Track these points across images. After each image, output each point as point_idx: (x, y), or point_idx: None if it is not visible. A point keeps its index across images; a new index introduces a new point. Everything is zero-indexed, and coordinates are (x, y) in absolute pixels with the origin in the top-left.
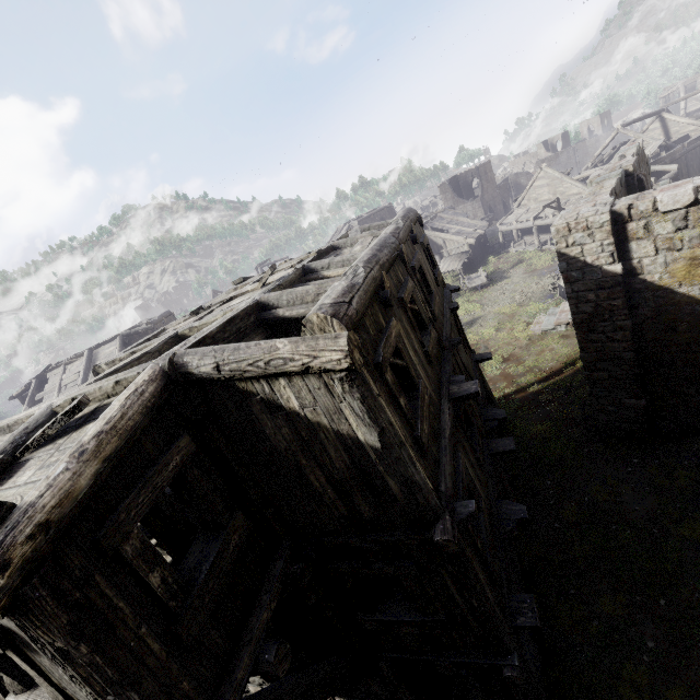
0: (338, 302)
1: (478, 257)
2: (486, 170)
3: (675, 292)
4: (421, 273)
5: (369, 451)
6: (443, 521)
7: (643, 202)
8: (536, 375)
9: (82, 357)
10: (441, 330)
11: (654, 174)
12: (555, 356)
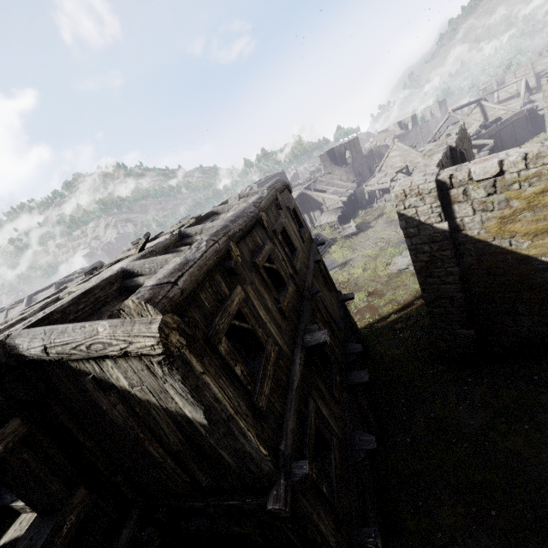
0: (161, 283)
1: (350, 211)
2: (355, 144)
3: (491, 244)
4: (285, 234)
5: (198, 426)
6: (277, 486)
7: (461, 173)
8: (393, 307)
9: (22, 302)
10: (303, 282)
11: (477, 146)
12: (407, 290)
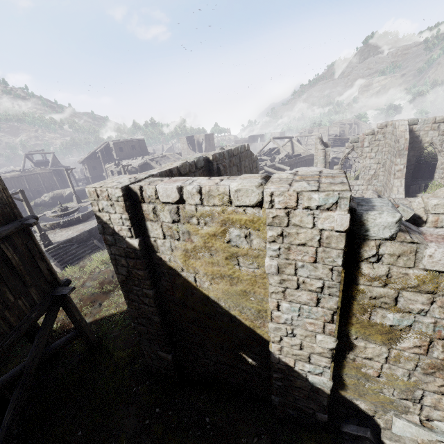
0: None
1: None
2: (210, 138)
3: (180, 274)
4: None
5: None
6: None
7: (149, 188)
8: None
9: None
10: None
11: (281, 169)
12: None
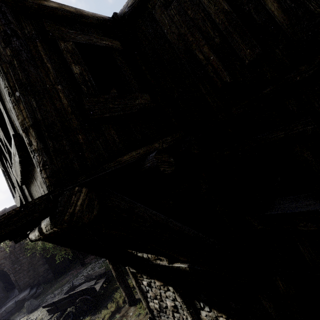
0: None
1: None
2: None
3: None
4: None
5: None
6: None
7: None
8: None
9: None
10: None
11: None
12: None
